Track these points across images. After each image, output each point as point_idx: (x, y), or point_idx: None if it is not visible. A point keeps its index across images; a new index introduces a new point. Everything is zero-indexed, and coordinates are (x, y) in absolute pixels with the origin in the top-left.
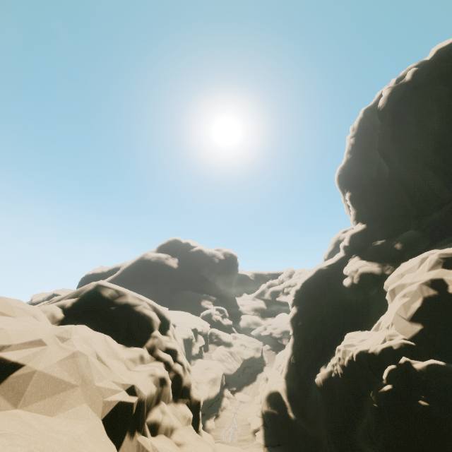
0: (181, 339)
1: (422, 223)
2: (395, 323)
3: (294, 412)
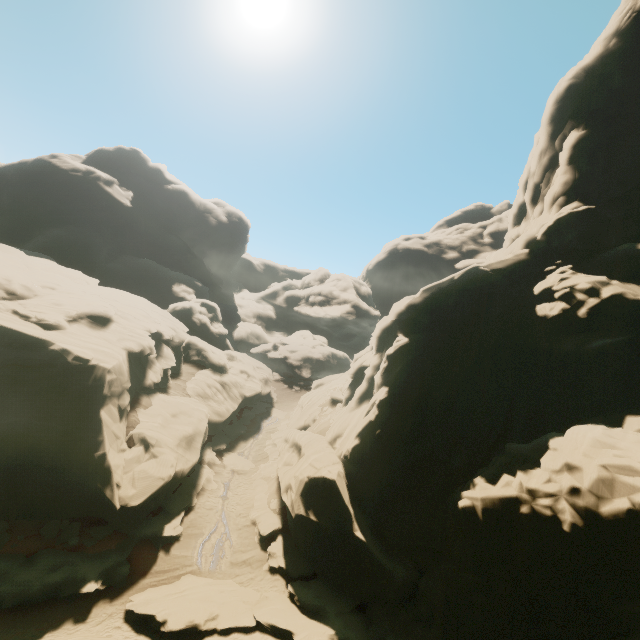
0: (124, 352)
1: None
2: None
3: (364, 530)
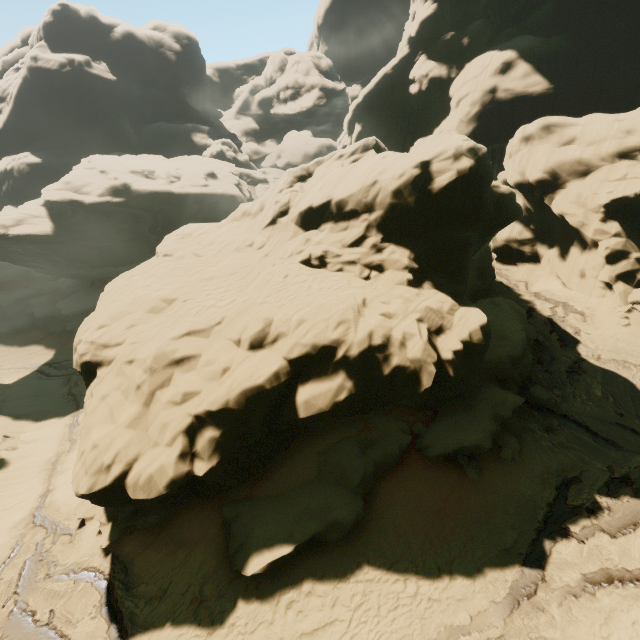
0: (234, 185)
1: (490, 6)
2: (456, 126)
3: None
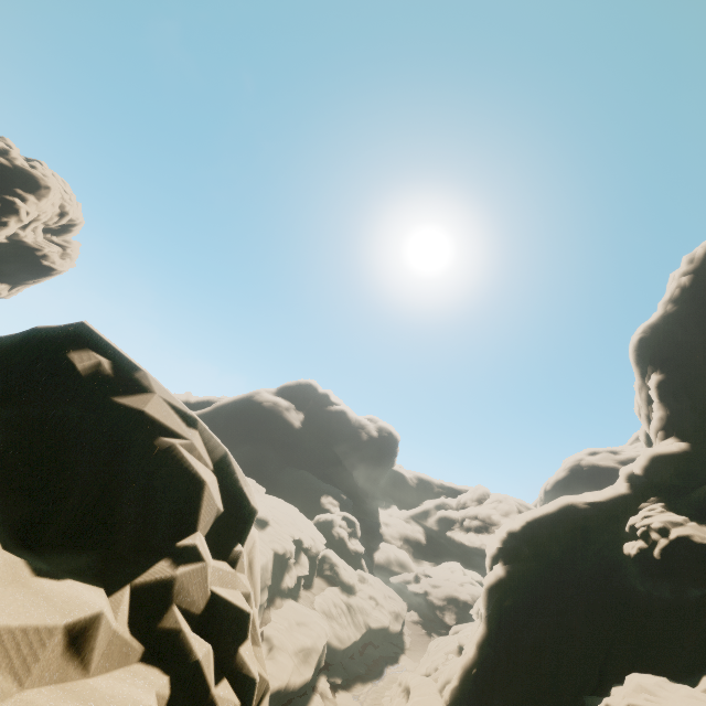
0: (272, 552)
1: None
2: None
3: None
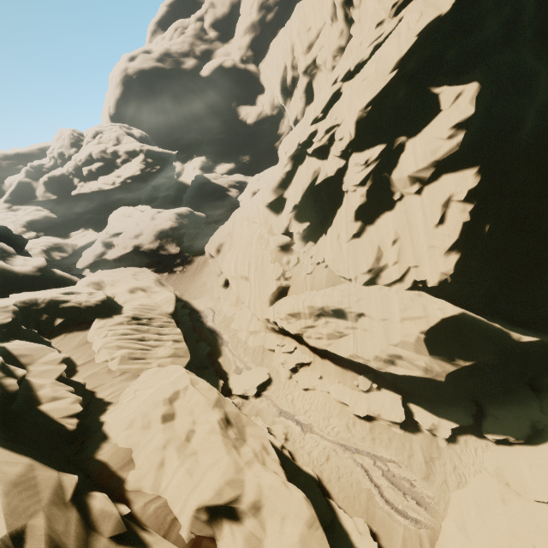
0: None
1: None
2: None
3: (520, 331)
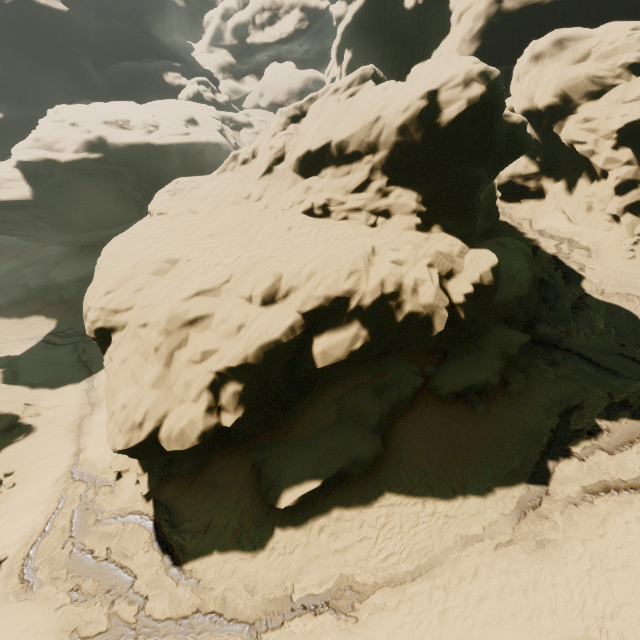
0: (218, 132)
1: None
2: (458, 46)
3: None
